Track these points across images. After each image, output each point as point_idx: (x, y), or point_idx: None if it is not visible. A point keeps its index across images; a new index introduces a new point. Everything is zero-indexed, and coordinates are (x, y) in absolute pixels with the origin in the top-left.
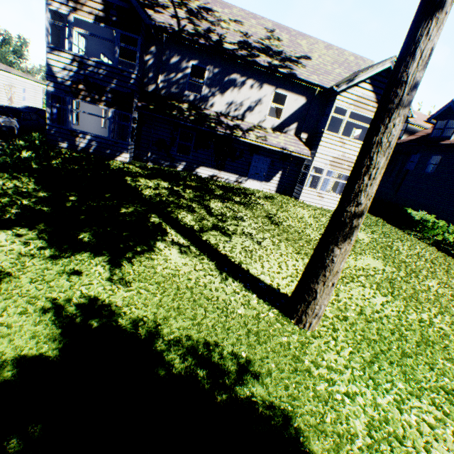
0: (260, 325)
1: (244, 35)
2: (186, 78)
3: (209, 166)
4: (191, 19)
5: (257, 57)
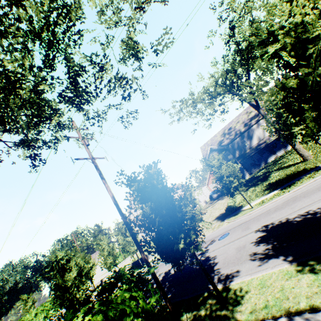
0: (298, 166)
1: (242, 123)
2: (241, 146)
3: (270, 156)
4: (229, 135)
5: (251, 123)
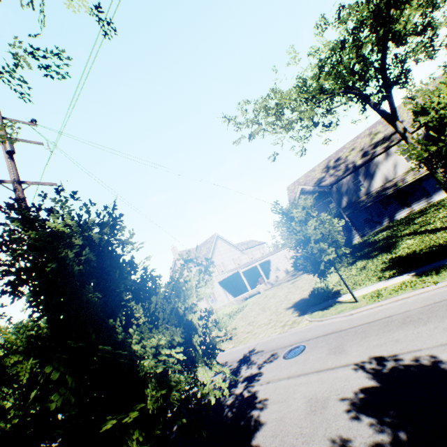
0: None
1: (360, 151)
2: (353, 189)
3: (401, 210)
4: (335, 170)
5: (375, 152)
